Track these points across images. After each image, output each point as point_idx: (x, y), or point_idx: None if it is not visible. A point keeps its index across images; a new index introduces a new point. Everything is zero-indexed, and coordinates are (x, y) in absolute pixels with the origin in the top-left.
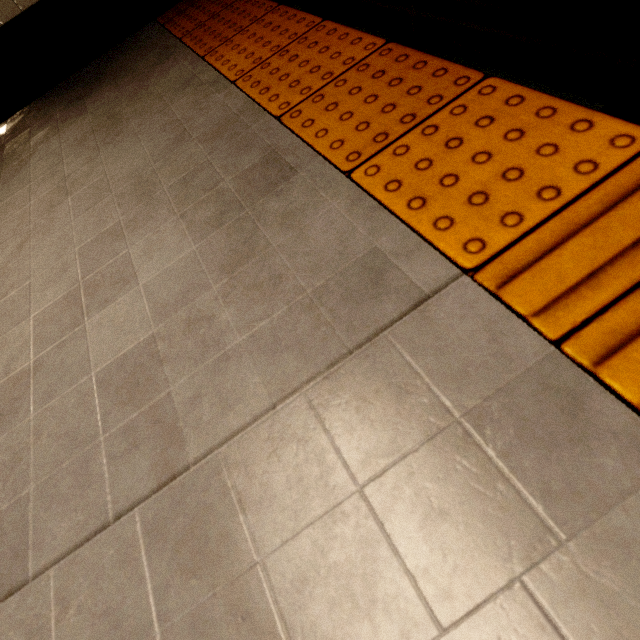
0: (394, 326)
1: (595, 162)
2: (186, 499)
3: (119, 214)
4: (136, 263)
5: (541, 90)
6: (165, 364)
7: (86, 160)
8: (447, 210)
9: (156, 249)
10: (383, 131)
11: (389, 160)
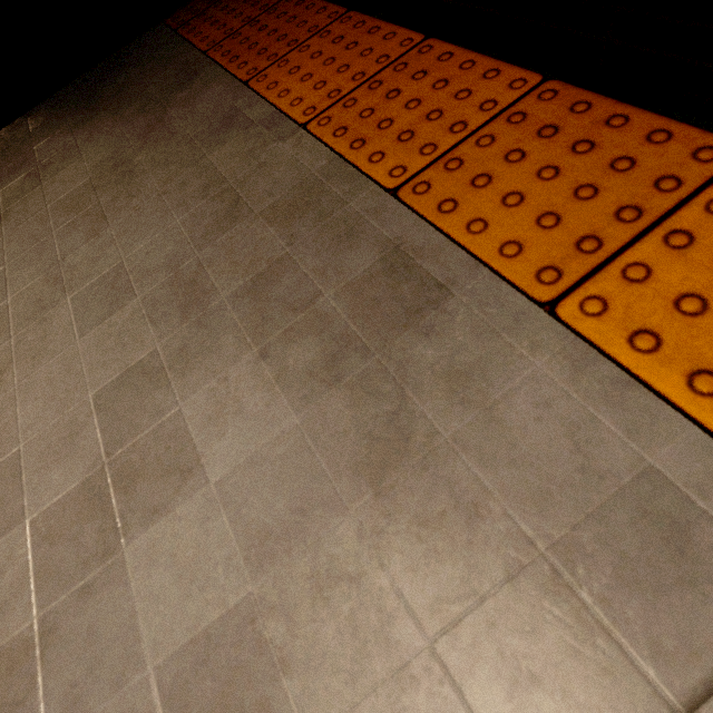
0: None
1: None
2: None
3: (154, 337)
4: (198, 438)
5: None
6: (289, 674)
7: (88, 234)
8: None
9: (229, 414)
10: (590, 232)
11: (620, 289)
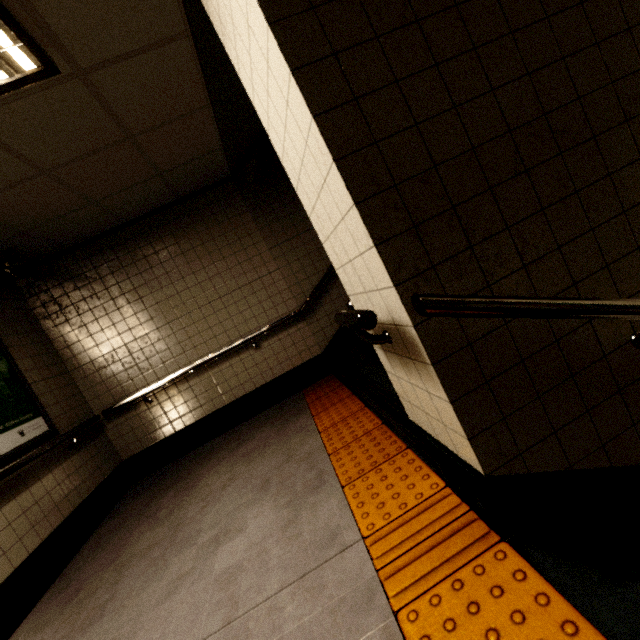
0: (331, 560)
1: (422, 494)
2: (230, 633)
3: (251, 496)
4: (249, 522)
5: (421, 458)
6: (243, 572)
7: (247, 465)
8: (368, 509)
9: (259, 515)
10: (363, 468)
11: (359, 483)
